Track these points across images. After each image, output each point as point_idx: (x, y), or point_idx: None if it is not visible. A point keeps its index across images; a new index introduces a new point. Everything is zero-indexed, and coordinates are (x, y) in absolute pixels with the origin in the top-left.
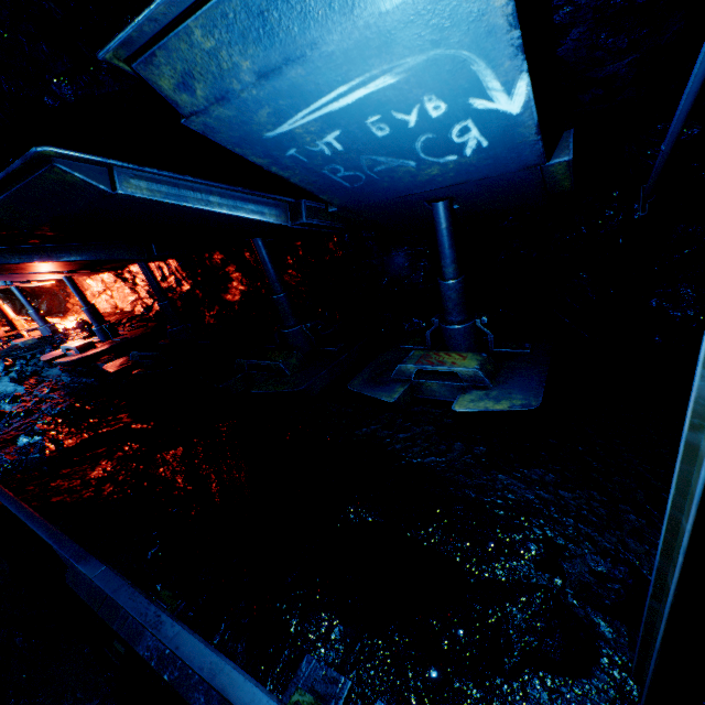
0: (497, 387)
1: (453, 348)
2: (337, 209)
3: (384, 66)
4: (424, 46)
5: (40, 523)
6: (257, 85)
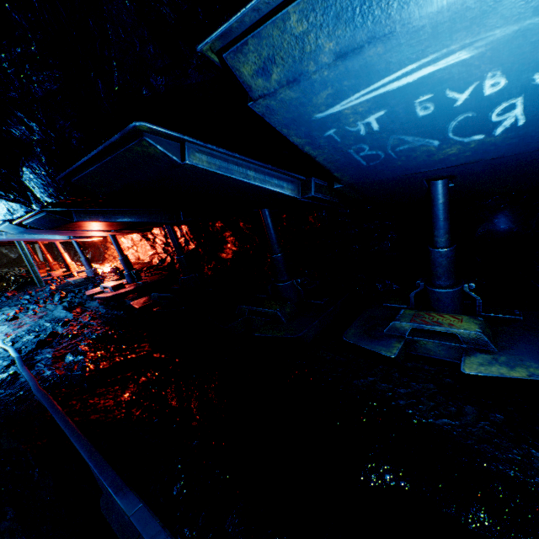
0: (502, 352)
1: (439, 309)
2: (342, 186)
3: (467, 40)
4: (523, 14)
5: (82, 442)
6: (331, 66)
